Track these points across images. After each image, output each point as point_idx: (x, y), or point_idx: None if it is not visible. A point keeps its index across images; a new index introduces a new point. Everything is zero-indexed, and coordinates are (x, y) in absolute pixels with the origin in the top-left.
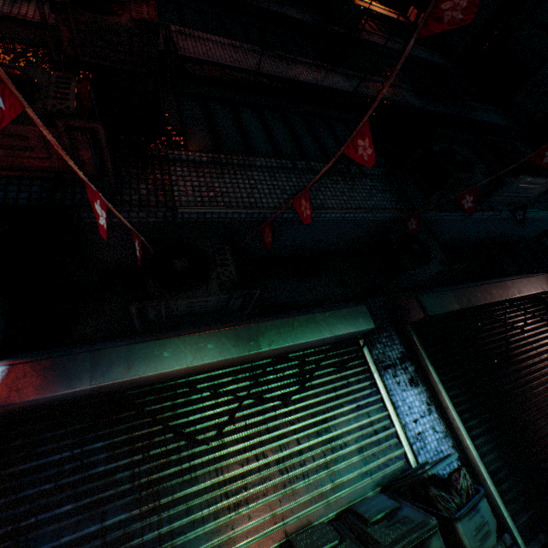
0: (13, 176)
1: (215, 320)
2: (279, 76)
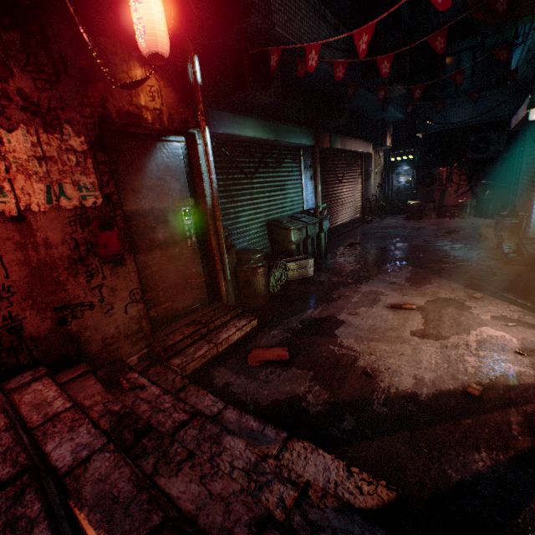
0: None
1: (247, 111)
2: None
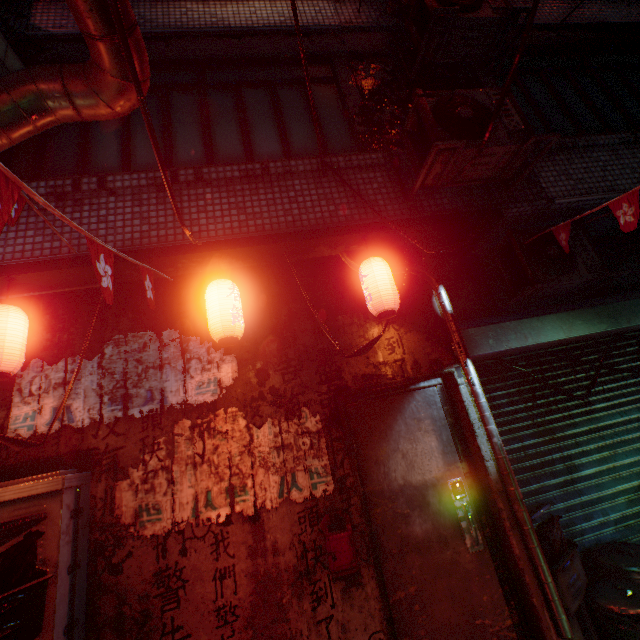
0: (430, 186)
1: (548, 303)
2: (580, 23)
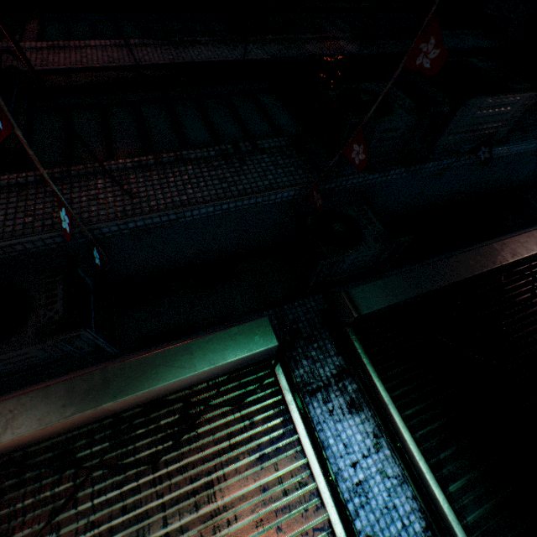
0: None
1: (81, 365)
2: (168, 63)
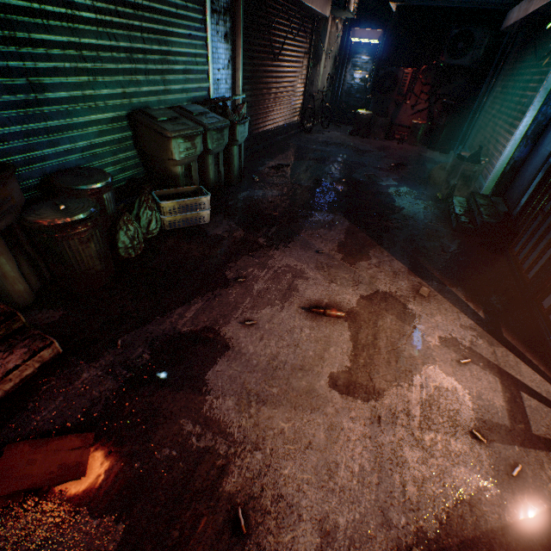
0: None
1: None
2: None
